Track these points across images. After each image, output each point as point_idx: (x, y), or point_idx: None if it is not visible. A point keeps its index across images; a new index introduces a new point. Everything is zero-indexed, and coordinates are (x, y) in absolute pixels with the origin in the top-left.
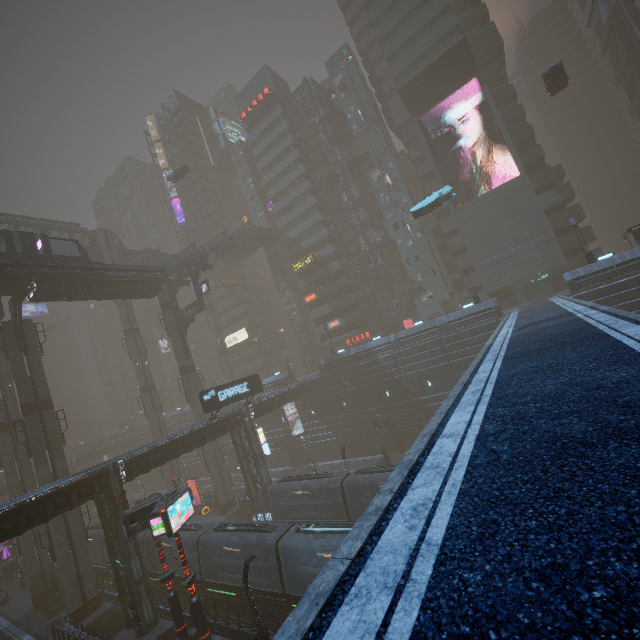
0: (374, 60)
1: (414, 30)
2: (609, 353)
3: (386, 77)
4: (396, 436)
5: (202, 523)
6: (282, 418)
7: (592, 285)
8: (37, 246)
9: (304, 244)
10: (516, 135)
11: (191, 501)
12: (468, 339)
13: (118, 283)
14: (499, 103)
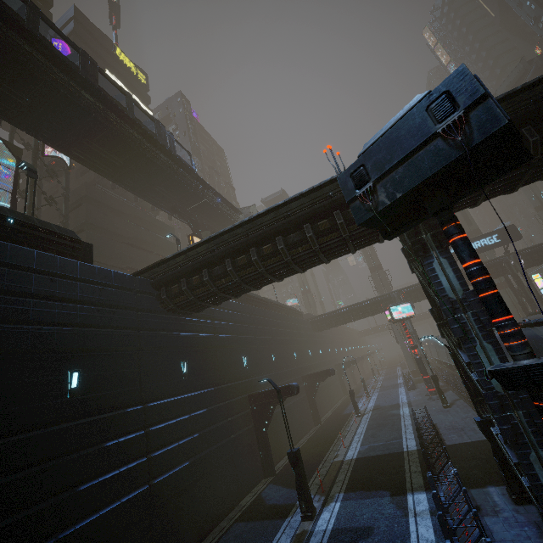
0: None
1: None
2: None
3: None
4: None
5: None
6: None
7: None
8: None
9: None
10: None
11: (412, 308)
12: None
13: None
14: None
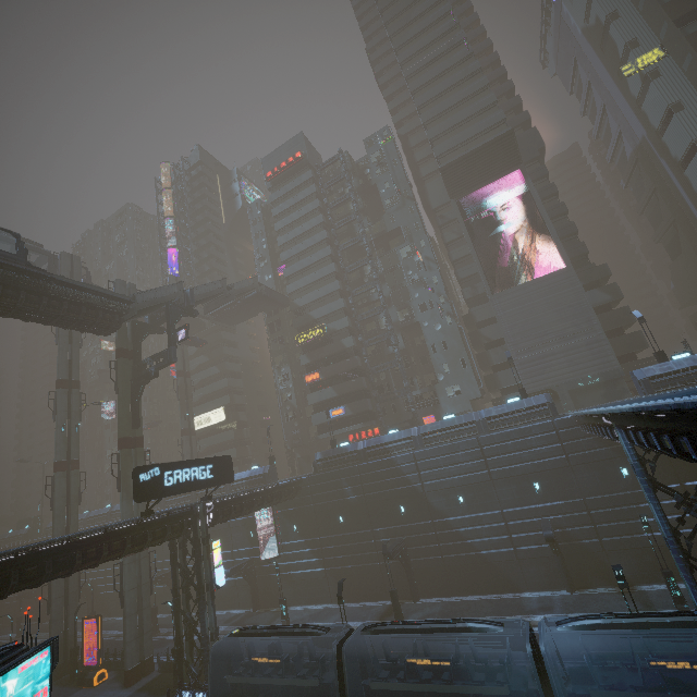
0: (414, 145)
1: (460, 118)
2: None
3: (425, 162)
4: (409, 573)
5: None
6: (250, 532)
7: (672, 387)
8: None
9: (314, 314)
10: (558, 230)
11: (49, 670)
12: (515, 441)
13: (61, 302)
14: (541, 198)
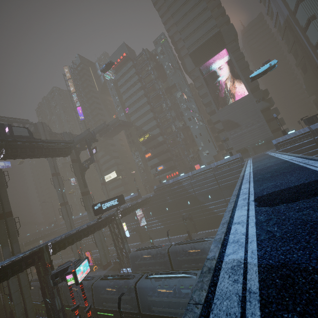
0: (176, 40)
1: (195, 26)
2: (313, 176)
3: (182, 48)
4: (194, 224)
5: (93, 275)
6: (135, 217)
7: (286, 145)
8: (5, 130)
9: (144, 128)
10: (245, 75)
11: (88, 264)
12: (228, 173)
13: (49, 149)
14: (236, 60)
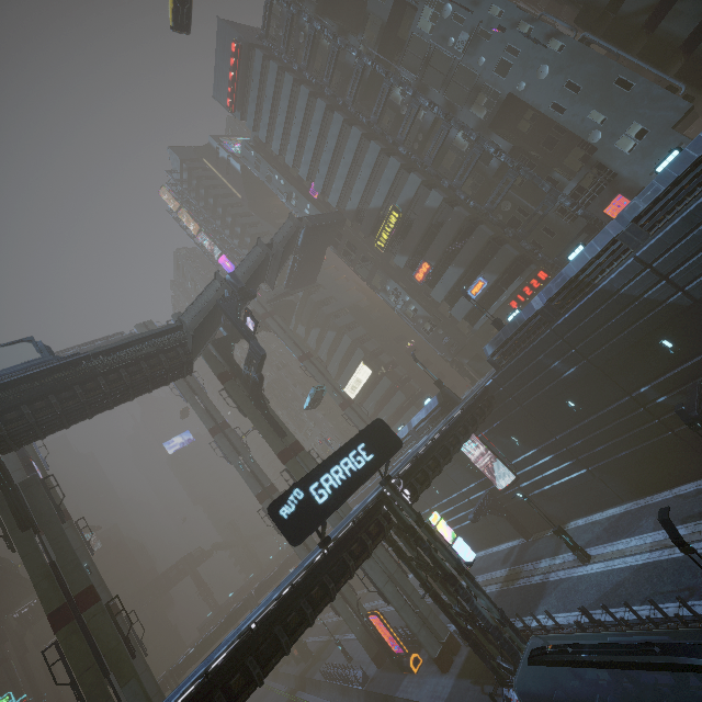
0: None
1: None
2: None
3: None
4: None
5: (417, 695)
6: (467, 467)
7: None
8: None
9: (375, 203)
10: None
11: None
12: None
13: (118, 372)
14: None
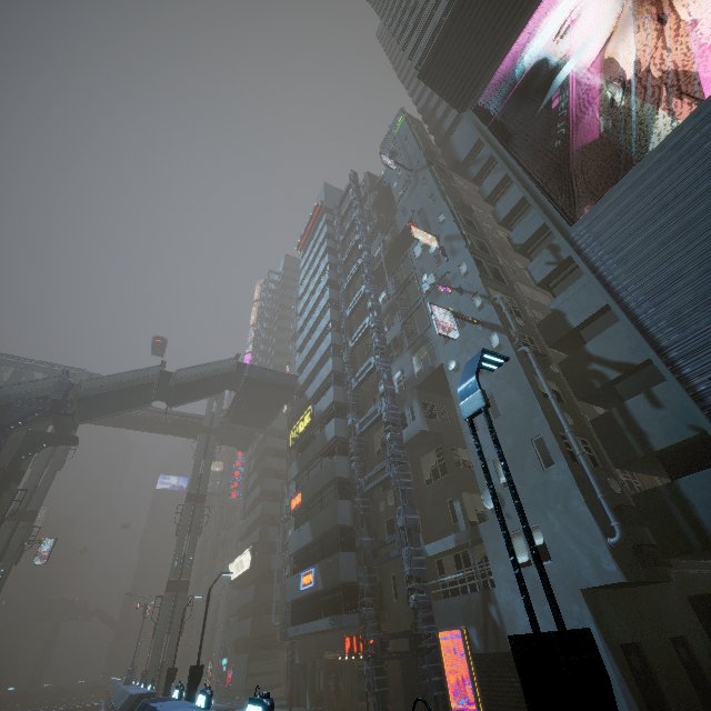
0: (435, 104)
1: None
2: None
3: (450, 112)
4: None
5: None
6: None
7: None
8: None
9: (309, 392)
10: None
11: None
12: None
13: None
14: None
